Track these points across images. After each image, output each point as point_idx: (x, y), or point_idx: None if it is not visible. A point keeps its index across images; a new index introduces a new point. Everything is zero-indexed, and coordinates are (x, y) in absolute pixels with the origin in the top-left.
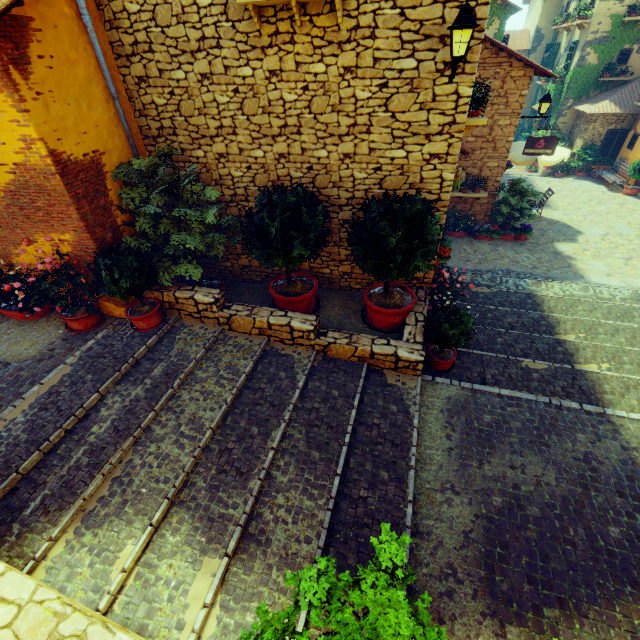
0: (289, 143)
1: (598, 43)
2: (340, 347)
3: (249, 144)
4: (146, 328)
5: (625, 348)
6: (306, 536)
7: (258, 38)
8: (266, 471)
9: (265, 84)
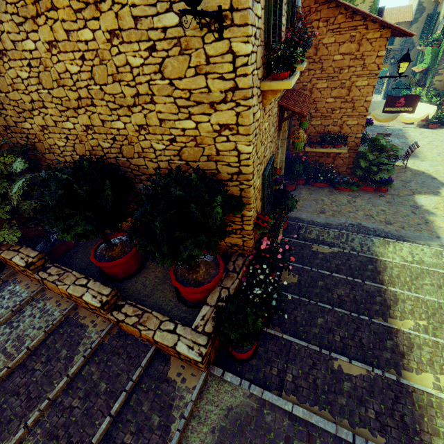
0: (89, 115)
1: None
2: (127, 326)
3: (59, 116)
4: None
5: None
6: None
7: (25, 7)
8: None
9: (49, 56)
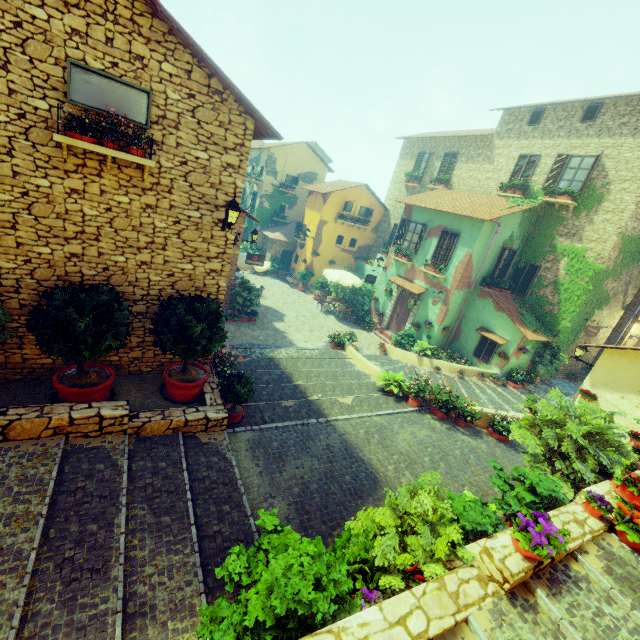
0: (85, 246)
1: (268, 197)
2: (156, 424)
3: (33, 240)
4: None
5: (325, 383)
6: (186, 581)
7: (62, 163)
8: (124, 555)
9: (64, 197)
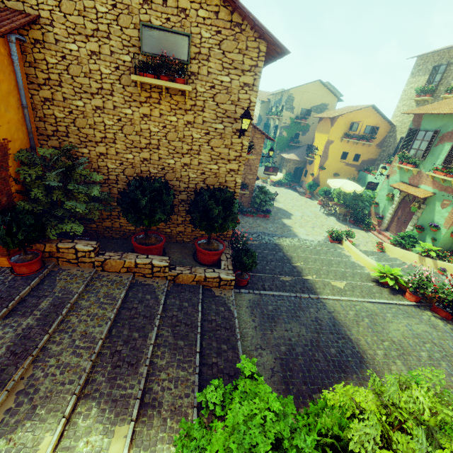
0: (151, 153)
1: (286, 128)
2: (185, 276)
3: (124, 150)
4: (27, 273)
5: (320, 267)
6: (185, 393)
7: (138, 97)
8: (149, 360)
9: (139, 120)
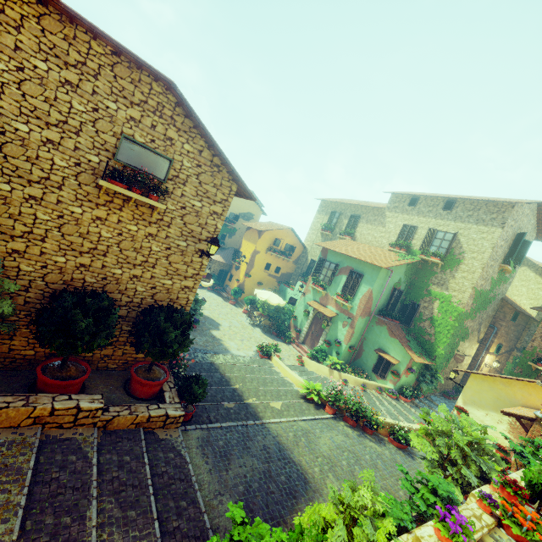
0: (93, 259)
1: None
2: (123, 418)
3: (54, 251)
4: None
5: (258, 388)
6: None
7: (96, 198)
8: None
9: (90, 221)
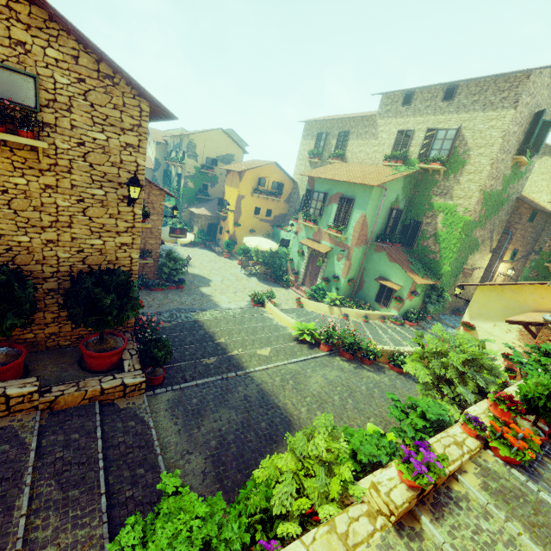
0: None
1: (192, 178)
2: (69, 396)
3: None
4: None
5: (246, 338)
6: None
7: None
8: (22, 539)
9: None
